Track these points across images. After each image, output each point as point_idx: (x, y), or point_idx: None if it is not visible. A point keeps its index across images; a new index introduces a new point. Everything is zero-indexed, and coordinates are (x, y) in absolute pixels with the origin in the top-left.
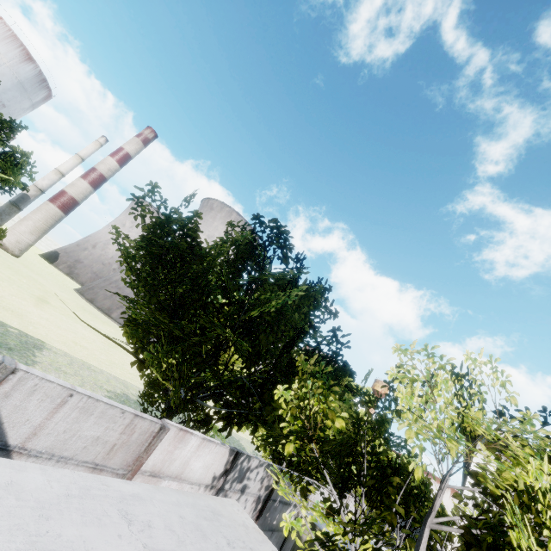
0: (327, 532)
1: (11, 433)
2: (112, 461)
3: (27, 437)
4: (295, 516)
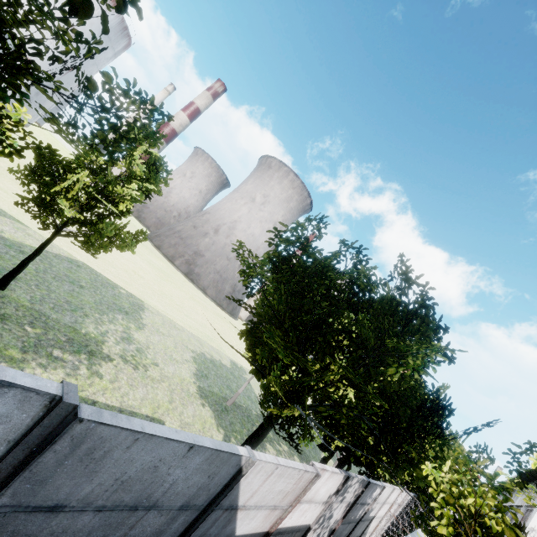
0: None
1: (241, 498)
2: (283, 502)
3: (248, 499)
4: (365, 511)
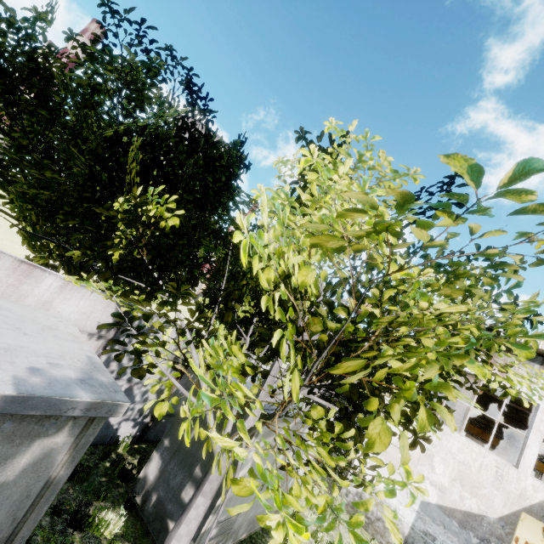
0: (120, 314)
1: None
2: None
3: None
4: None
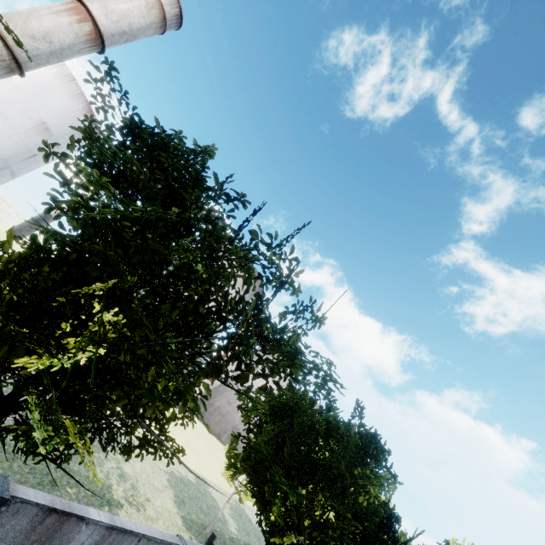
0: None
1: None
2: None
3: None
4: None
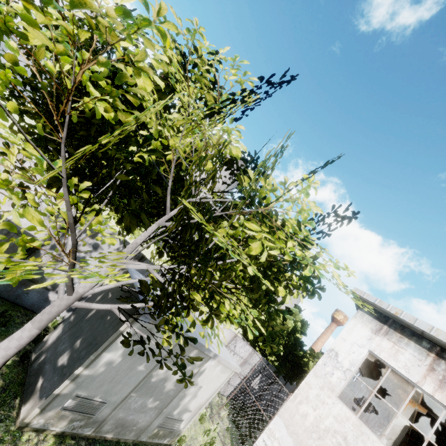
0: (8, 144)
1: None
2: None
3: None
4: None
